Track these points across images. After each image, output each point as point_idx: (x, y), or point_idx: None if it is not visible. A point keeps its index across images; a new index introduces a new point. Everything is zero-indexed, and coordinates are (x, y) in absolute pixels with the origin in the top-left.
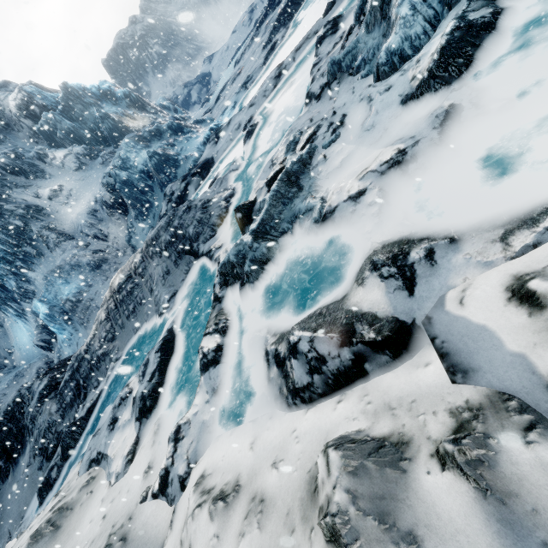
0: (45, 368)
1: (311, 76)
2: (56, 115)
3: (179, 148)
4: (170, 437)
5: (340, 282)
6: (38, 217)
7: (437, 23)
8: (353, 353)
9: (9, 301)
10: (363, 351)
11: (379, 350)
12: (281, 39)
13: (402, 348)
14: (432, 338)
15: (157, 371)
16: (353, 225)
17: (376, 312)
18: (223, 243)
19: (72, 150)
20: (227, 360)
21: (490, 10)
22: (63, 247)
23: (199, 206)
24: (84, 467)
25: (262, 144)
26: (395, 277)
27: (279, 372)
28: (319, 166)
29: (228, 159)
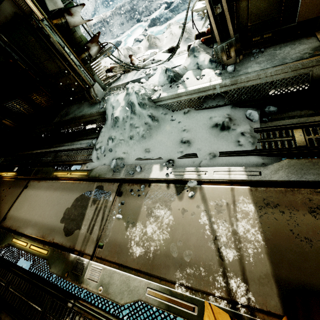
0: None
1: None
2: None
3: None
4: None
5: None
6: None
7: None
8: None
9: None
10: None
11: None
12: None
13: None
14: None
15: (113, 47)
16: None
17: None
18: None
19: None
20: None
21: None
22: None
23: (147, 1)
24: None
25: None
26: (200, 16)
27: None
28: None
29: None
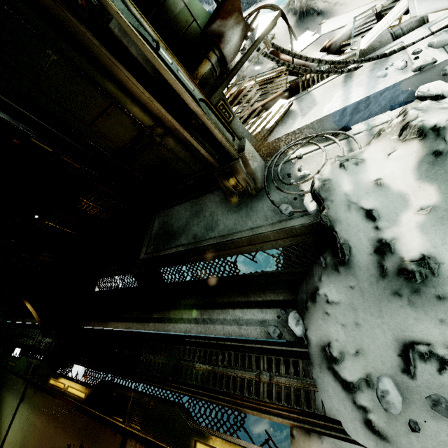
0: None
1: None
2: None
3: None
4: None
5: None
6: None
7: None
8: None
9: None
10: None
11: None
12: None
13: None
14: None
15: None
16: None
17: None
18: None
19: None
20: None
21: None
22: None
23: None
24: None
25: None
26: None
27: None
28: None
29: None
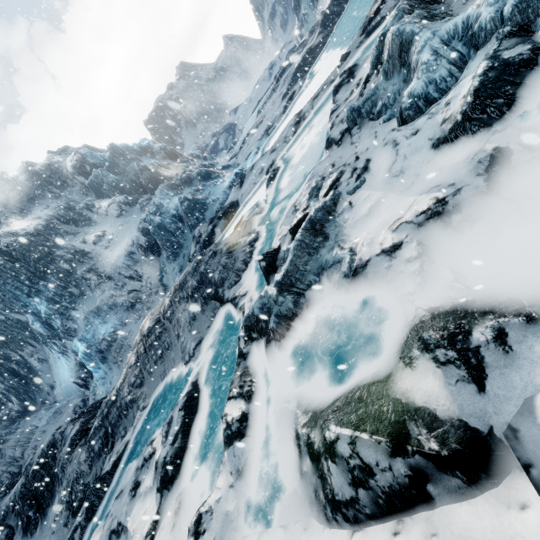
0: (81, 405)
1: (330, 122)
2: (104, 171)
3: (207, 192)
4: (190, 530)
5: (380, 352)
6: (83, 261)
7: (464, 64)
8: (409, 467)
9: (54, 339)
10: (423, 466)
11: (446, 469)
12: (299, 90)
13: (479, 471)
14: (525, 465)
15: (180, 432)
16: (389, 283)
17: (434, 410)
18: (248, 290)
19: (115, 199)
20: (253, 432)
21: (528, 47)
22: (103, 288)
23: (224, 251)
24: (104, 538)
25: (284, 187)
26: (455, 364)
27: (313, 468)
28: (345, 213)
29: (252, 202)
